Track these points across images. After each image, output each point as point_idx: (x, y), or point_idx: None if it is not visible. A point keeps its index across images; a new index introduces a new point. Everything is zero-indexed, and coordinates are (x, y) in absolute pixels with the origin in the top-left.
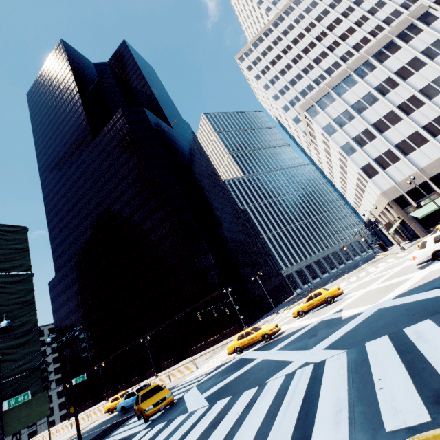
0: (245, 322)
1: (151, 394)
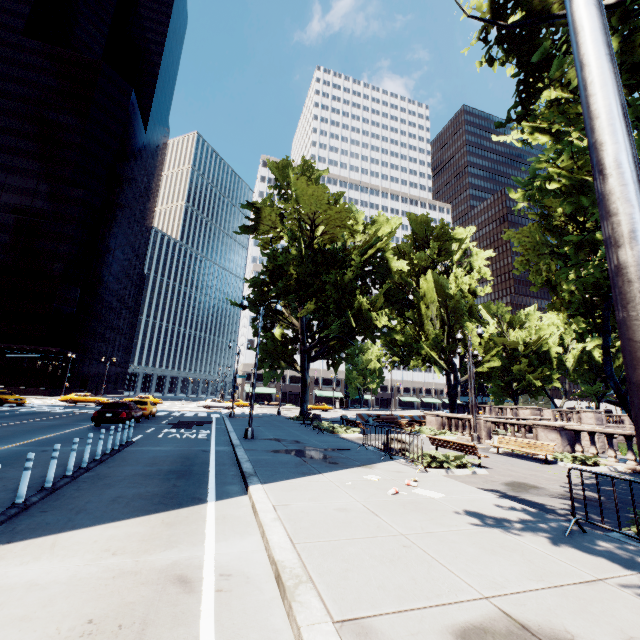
0: (59, 391)
1: (7, 394)
